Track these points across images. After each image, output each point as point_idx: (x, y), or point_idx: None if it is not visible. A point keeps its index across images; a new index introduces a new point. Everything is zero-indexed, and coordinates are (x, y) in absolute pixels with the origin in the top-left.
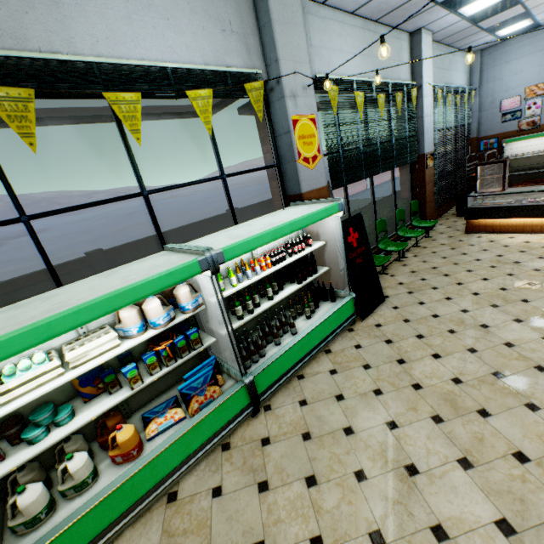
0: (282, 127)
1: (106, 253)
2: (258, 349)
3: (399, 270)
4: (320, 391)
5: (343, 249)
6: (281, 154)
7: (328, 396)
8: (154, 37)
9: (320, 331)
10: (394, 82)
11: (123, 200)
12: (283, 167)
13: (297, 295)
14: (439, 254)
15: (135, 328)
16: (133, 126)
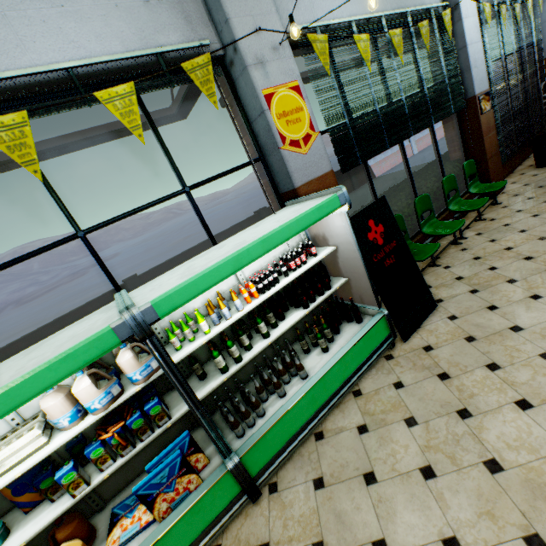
0: (254, 109)
1: (141, 278)
2: (253, 408)
3: (457, 258)
4: (343, 463)
5: (359, 254)
6: (262, 143)
7: (353, 474)
8: (47, 34)
9: (338, 371)
10: (415, 9)
11: (52, 248)
12: (268, 160)
13: (306, 322)
14: (515, 227)
15: (65, 418)
16: (24, 156)
